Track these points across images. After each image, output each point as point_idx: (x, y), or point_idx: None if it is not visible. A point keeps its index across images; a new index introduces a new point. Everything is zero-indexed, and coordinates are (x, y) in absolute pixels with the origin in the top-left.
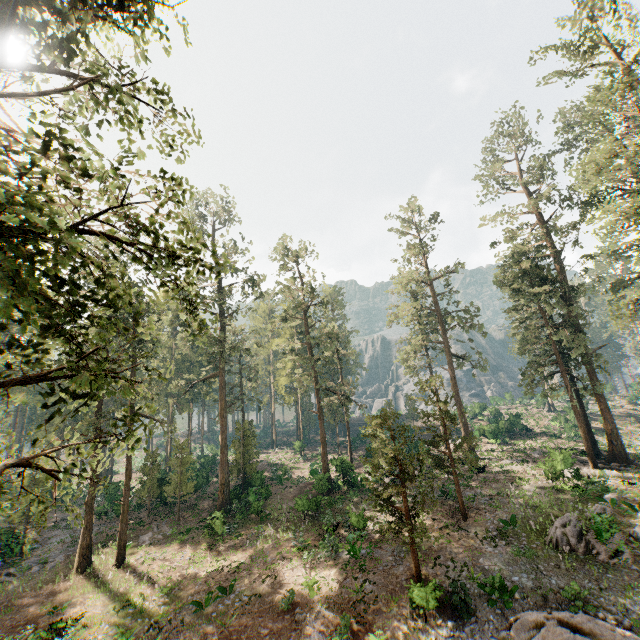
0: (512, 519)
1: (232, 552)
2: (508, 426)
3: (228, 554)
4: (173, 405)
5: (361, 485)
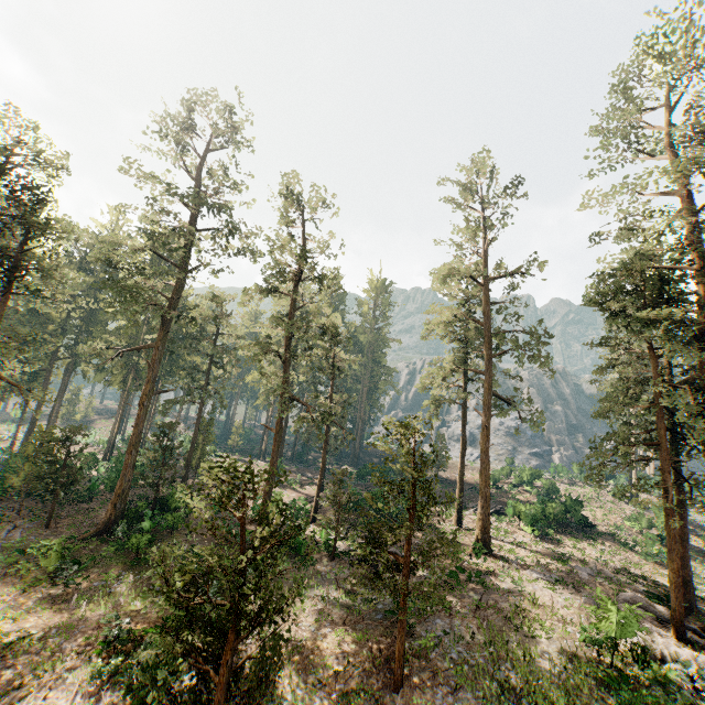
0: None
1: (40, 608)
2: (559, 513)
3: (33, 610)
4: (132, 378)
5: (297, 550)
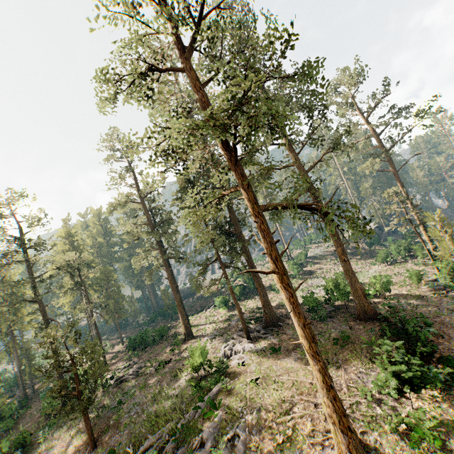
0: (117, 447)
1: None
2: (240, 291)
3: None
4: None
5: None
